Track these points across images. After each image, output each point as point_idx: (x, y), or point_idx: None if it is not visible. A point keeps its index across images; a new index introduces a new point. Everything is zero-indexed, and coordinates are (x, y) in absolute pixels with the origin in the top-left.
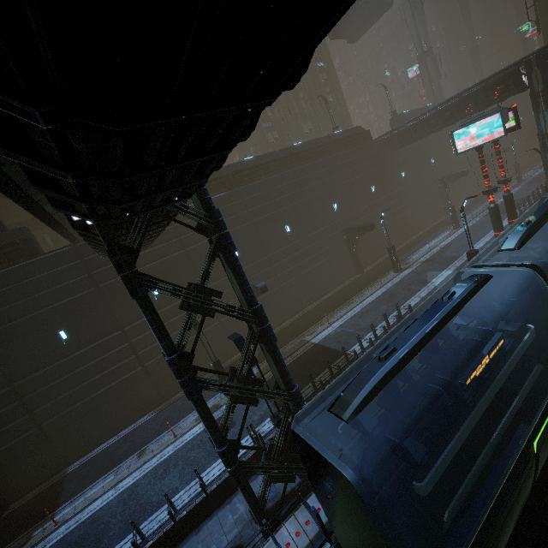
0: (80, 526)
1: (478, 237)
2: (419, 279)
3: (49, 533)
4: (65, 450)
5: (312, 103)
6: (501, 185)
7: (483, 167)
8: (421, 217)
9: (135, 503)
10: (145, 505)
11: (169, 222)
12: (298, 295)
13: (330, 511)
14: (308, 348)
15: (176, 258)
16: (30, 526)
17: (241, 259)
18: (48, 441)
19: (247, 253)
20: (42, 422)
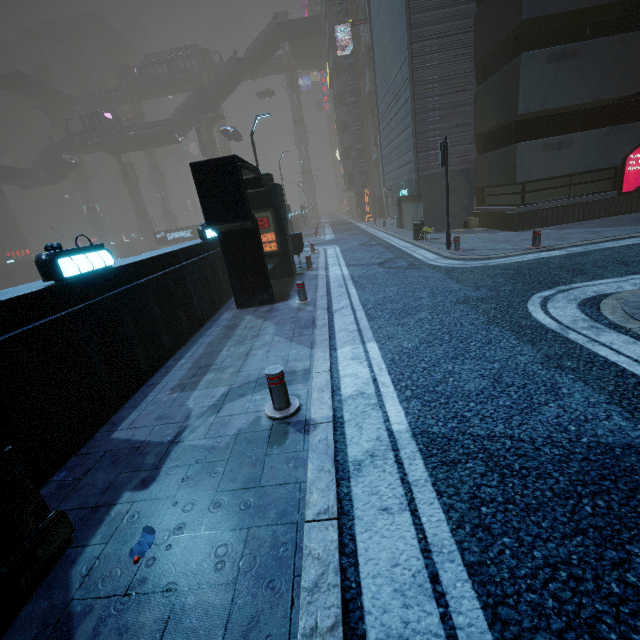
0: None
1: None
2: None
3: None
4: None
5: None
6: None
7: None
8: None
9: None
10: None
11: None
12: None
13: None
14: None
15: None
16: None
17: None
18: None
19: None
20: None
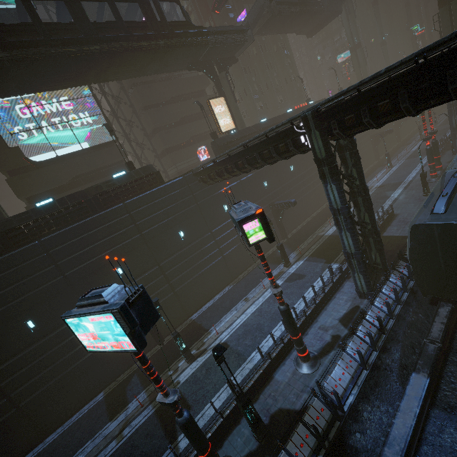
0: (238, 329)
1: (409, 171)
2: (381, 196)
3: (217, 337)
4: (187, 308)
5: (279, 80)
6: (408, 140)
7: (424, 124)
8: (362, 161)
9: (269, 314)
10: (277, 312)
11: None
12: (299, 213)
13: (423, 263)
14: (326, 238)
15: (236, 185)
16: (196, 340)
17: (268, 187)
18: (178, 301)
19: (271, 184)
20: (175, 289)
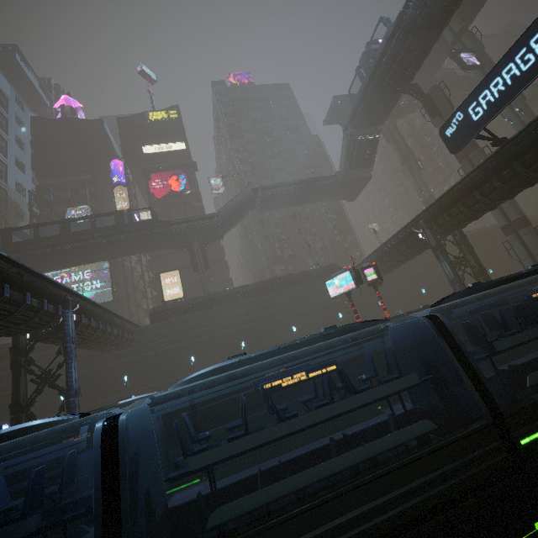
0: None
1: None
2: None
3: None
4: None
5: (323, 242)
6: None
7: (353, 310)
8: None
9: None
10: None
11: (93, 334)
12: None
13: None
14: None
15: (147, 356)
16: None
17: (196, 363)
18: None
19: (202, 360)
20: None
